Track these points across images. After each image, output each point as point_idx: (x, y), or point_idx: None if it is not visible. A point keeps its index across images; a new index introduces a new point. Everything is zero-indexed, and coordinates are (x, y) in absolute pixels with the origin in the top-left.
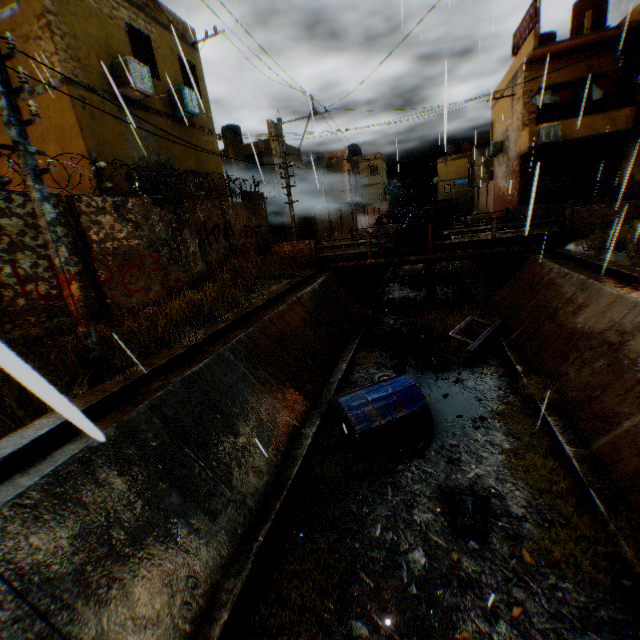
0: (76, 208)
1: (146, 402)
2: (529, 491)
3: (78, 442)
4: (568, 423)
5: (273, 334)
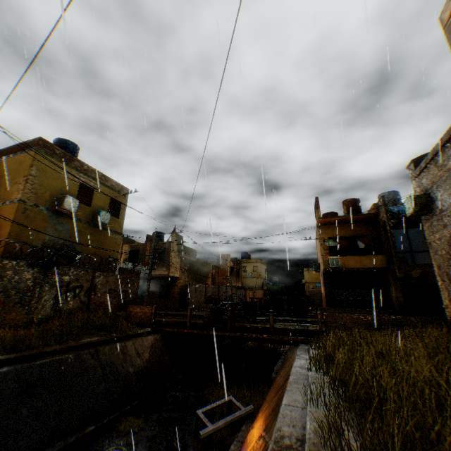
0: None
1: None
2: None
3: None
4: None
5: (31, 378)
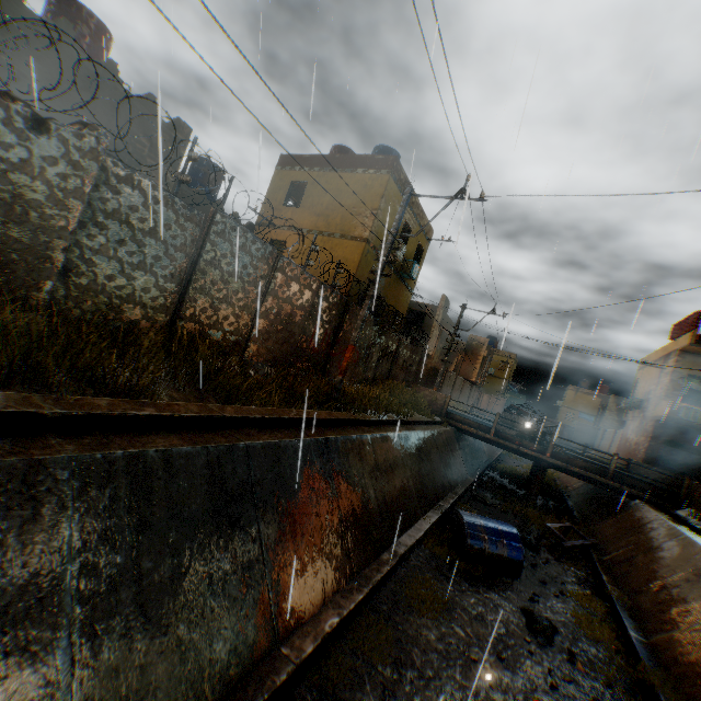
0: (348, 309)
1: (368, 434)
2: (591, 643)
3: (345, 432)
4: (636, 621)
5: (418, 444)
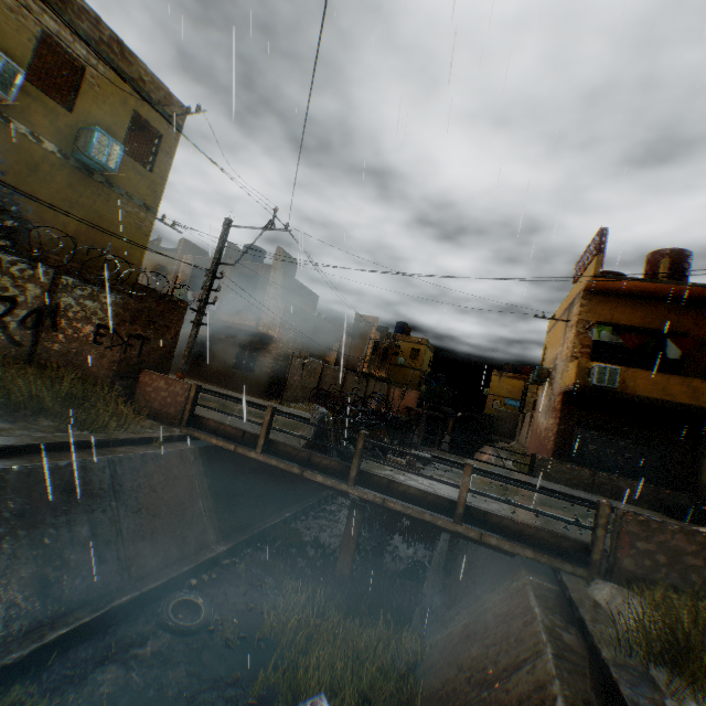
0: None
1: None
2: None
3: None
4: None
5: None
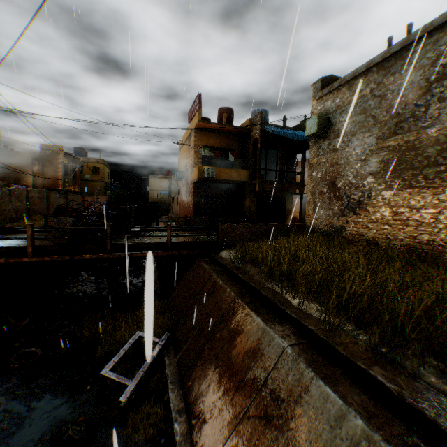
0: None
1: None
2: None
3: None
4: None
5: None
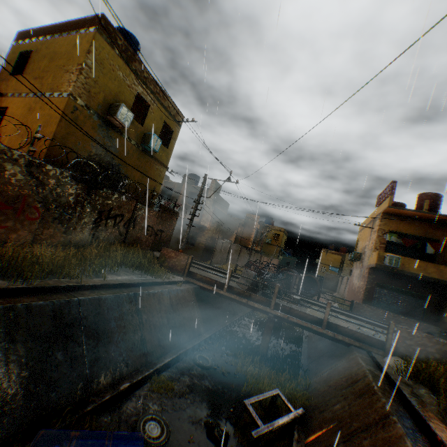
0: None
1: None
2: None
3: None
4: None
5: (68, 317)
